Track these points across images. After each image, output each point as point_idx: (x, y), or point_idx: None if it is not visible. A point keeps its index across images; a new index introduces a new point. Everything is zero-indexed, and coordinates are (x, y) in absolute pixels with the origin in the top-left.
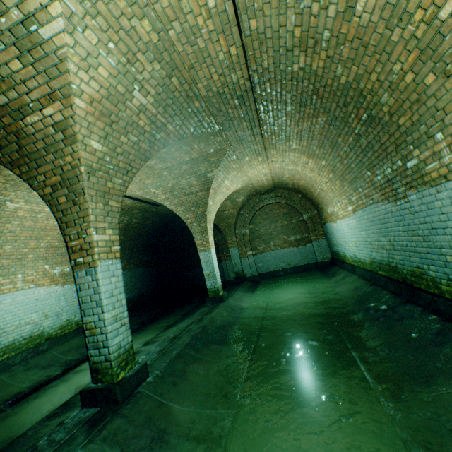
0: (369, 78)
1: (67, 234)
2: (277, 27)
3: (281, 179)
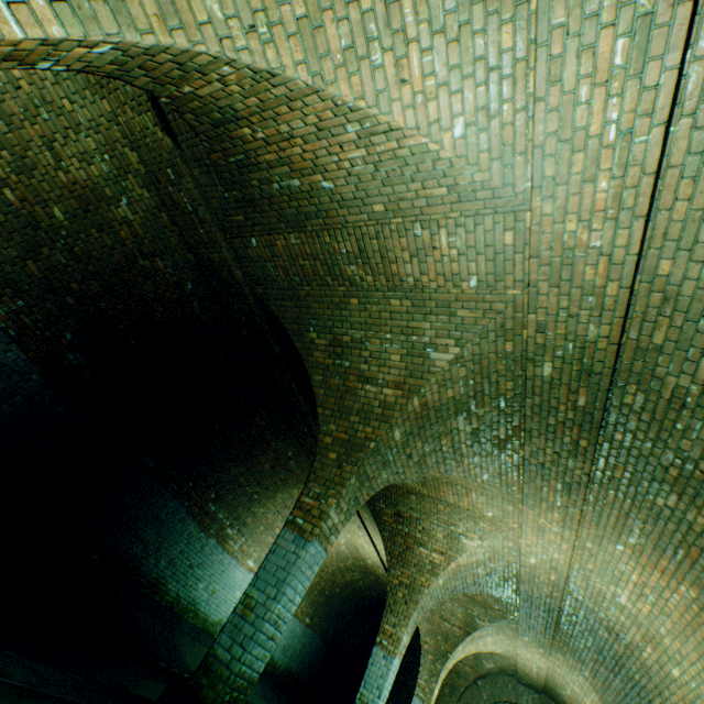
0: (654, 696)
1: (387, 616)
2: (591, 607)
3: (558, 688)
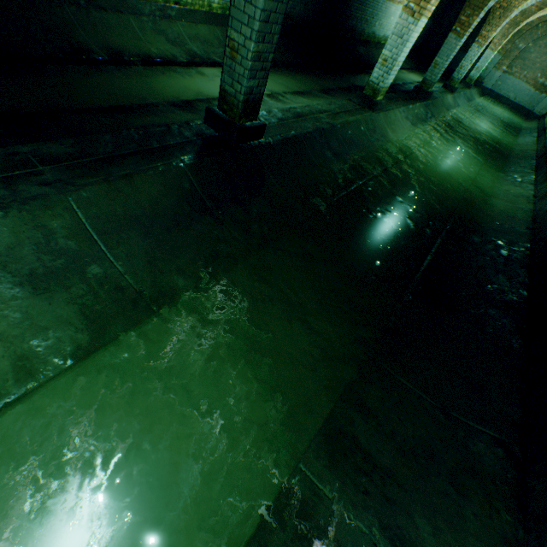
0: None
1: (484, 28)
2: None
3: None
